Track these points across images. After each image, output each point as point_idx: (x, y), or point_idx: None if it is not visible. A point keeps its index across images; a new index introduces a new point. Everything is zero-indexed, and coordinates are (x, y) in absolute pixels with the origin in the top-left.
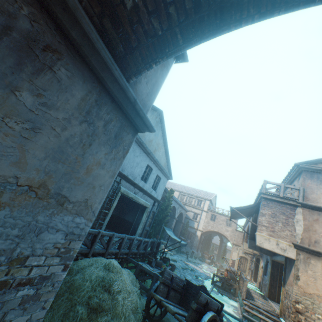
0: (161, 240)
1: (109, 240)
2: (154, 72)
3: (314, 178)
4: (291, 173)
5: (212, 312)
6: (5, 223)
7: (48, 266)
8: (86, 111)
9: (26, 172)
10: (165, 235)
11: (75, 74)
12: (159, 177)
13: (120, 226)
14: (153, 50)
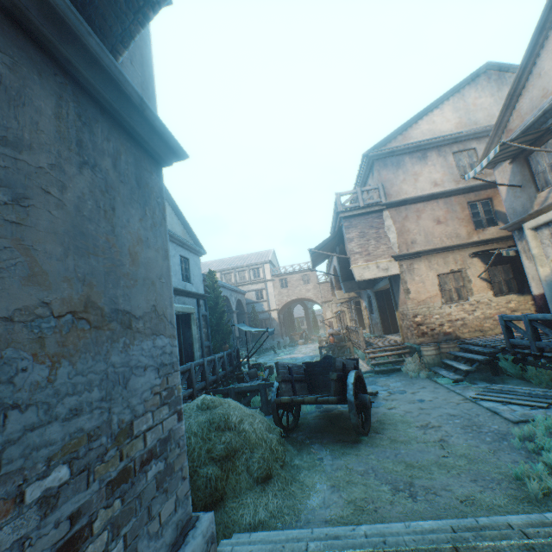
0: None
1: None
2: None
3: (389, 166)
4: (361, 171)
5: (353, 371)
6: (75, 386)
7: (160, 424)
8: (75, 142)
9: (54, 290)
10: (231, 343)
11: (17, 59)
12: (186, 259)
13: None
14: None
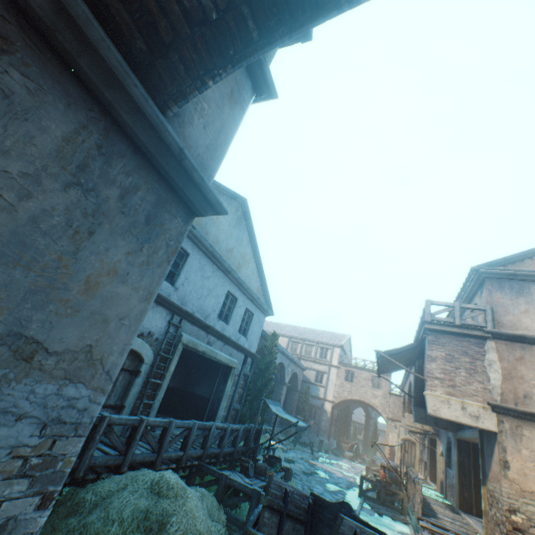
0: (264, 425)
1: (163, 434)
2: (217, 110)
3: (506, 289)
4: (467, 285)
5: None
6: None
7: None
8: (77, 164)
9: None
10: (270, 415)
11: (47, 88)
12: (251, 313)
13: (187, 407)
14: (206, 50)
